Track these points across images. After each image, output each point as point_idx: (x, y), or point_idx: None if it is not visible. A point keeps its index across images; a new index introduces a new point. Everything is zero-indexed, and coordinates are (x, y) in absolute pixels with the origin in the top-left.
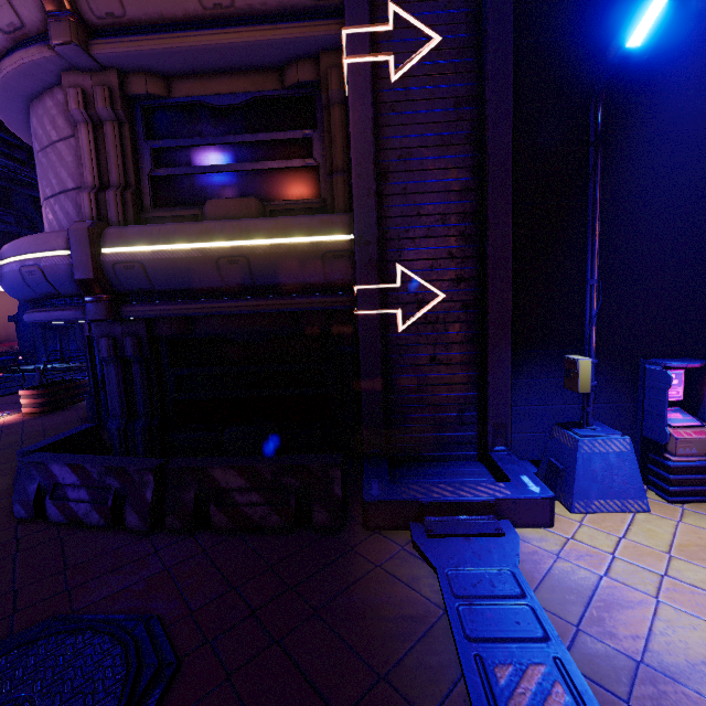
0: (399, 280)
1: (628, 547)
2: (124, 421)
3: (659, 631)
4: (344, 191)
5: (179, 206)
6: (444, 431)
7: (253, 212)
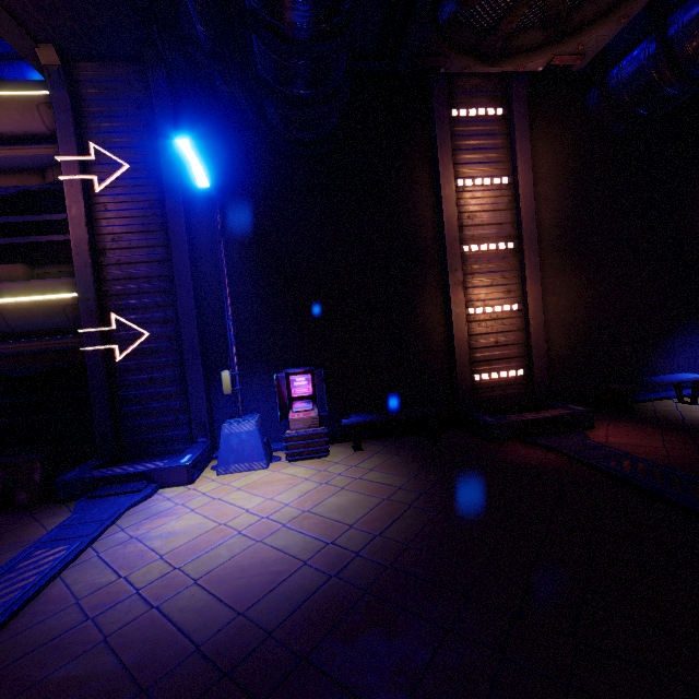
0: (114, 324)
1: (220, 489)
2: None
3: (168, 524)
4: None
5: None
6: (165, 432)
7: (21, 275)
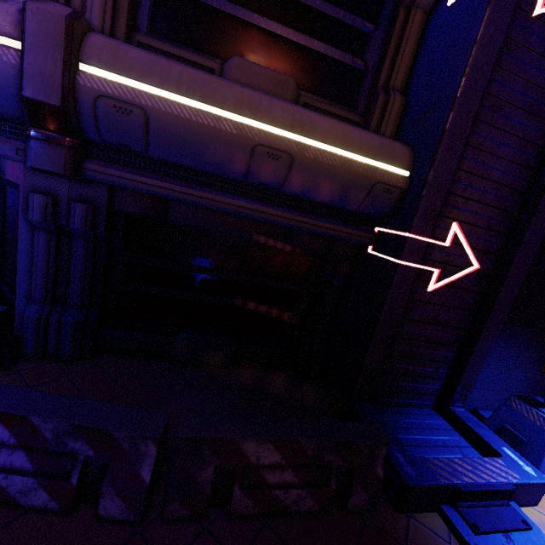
0: (450, 240)
1: None
2: (46, 309)
3: None
4: (397, 115)
5: (187, 46)
6: (417, 383)
7: (287, 96)
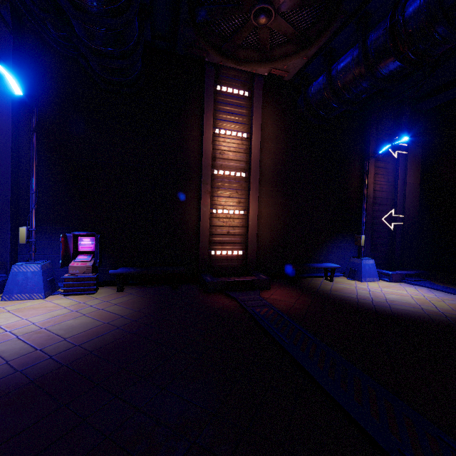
0: None
1: None
2: None
3: None
4: None
5: None
6: None
7: None
